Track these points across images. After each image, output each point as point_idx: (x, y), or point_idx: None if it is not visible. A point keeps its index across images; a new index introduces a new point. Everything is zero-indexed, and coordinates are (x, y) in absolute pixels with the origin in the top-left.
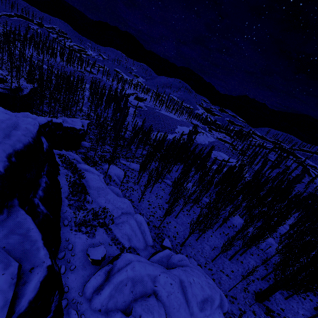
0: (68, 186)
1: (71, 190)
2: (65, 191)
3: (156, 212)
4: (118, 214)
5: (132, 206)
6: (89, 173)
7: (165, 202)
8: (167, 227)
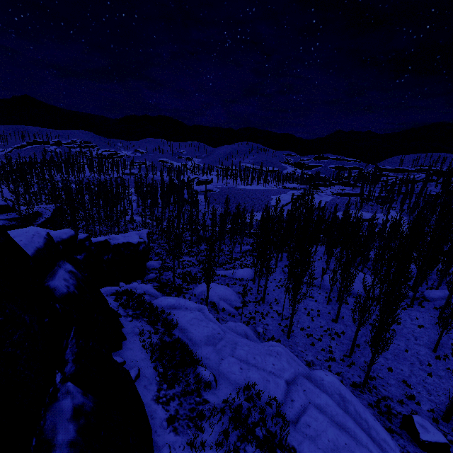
0: (150, 360)
1: (160, 370)
2: (147, 378)
3: (331, 349)
4: (281, 391)
5: (293, 355)
6: (180, 311)
7: (331, 320)
8: (375, 376)
